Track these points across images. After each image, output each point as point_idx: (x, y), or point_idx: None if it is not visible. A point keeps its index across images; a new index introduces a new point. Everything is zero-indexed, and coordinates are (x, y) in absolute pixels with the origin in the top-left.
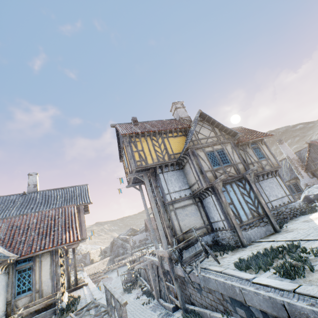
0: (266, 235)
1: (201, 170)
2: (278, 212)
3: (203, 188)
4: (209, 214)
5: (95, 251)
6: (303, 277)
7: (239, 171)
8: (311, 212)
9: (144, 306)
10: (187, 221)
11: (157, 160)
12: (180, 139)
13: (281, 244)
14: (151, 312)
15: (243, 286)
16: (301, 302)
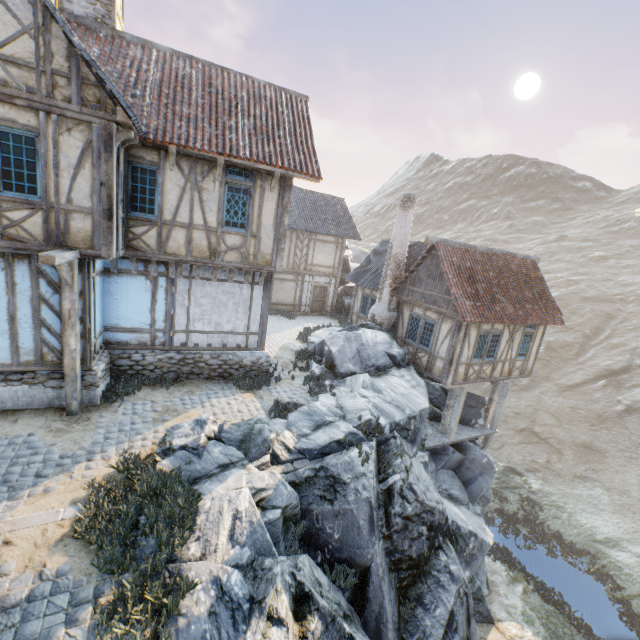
0: (48, 407)
1: None
2: (185, 358)
3: None
4: None
5: None
6: None
7: (64, 236)
8: (246, 387)
9: None
10: None
11: None
12: None
13: None
14: None
15: None
16: None
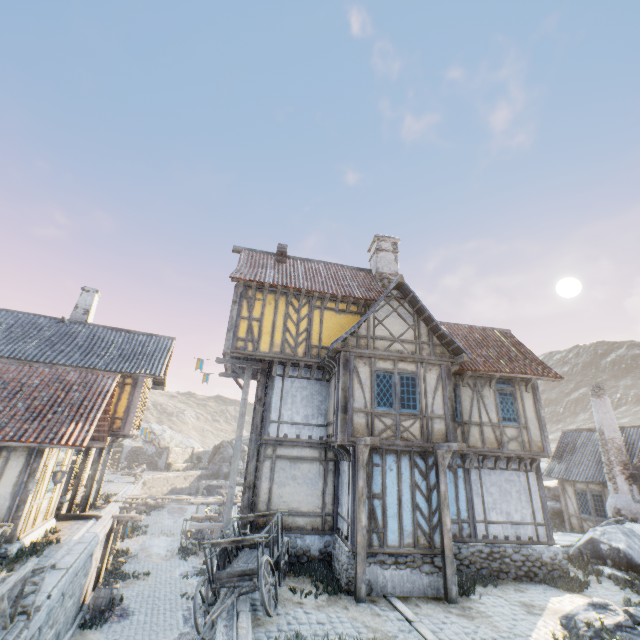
0: (423, 595)
1: (348, 404)
2: (492, 552)
3: (337, 442)
4: (340, 494)
5: (181, 450)
6: None
7: (431, 435)
8: (567, 587)
9: (183, 600)
10: (289, 490)
11: (279, 349)
12: (348, 319)
13: None
14: (180, 619)
15: None
16: None
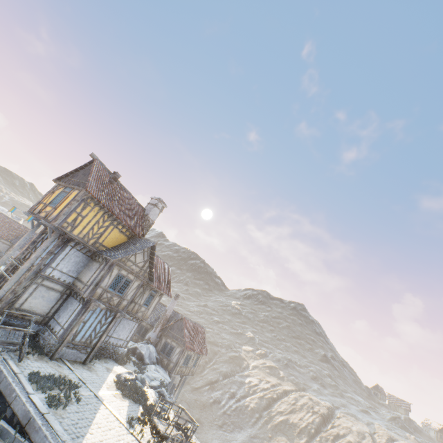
0: (75, 360)
1: (100, 283)
2: (105, 347)
3: (83, 295)
4: (61, 310)
5: None
6: (56, 409)
7: (120, 305)
8: (121, 363)
9: None
10: (37, 301)
11: (83, 236)
12: (122, 237)
13: (74, 377)
14: None
15: (21, 395)
16: (40, 421)
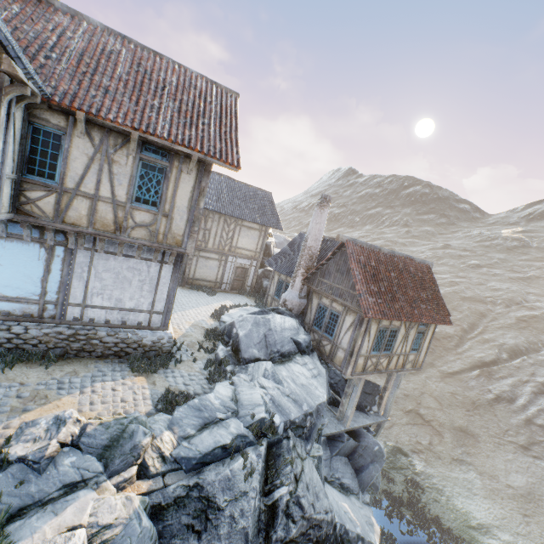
0: None
1: None
2: (76, 334)
3: None
4: None
5: None
6: None
7: None
8: (140, 370)
9: None
10: None
11: None
12: None
13: None
14: None
15: None
16: None
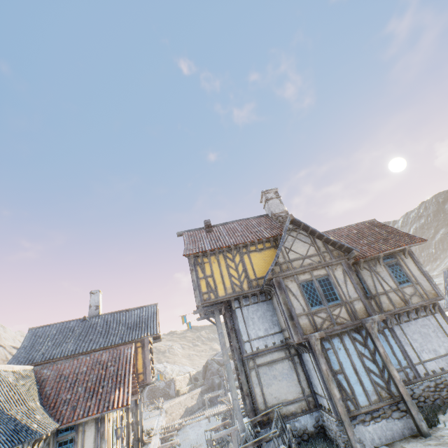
0: (403, 437)
1: (291, 313)
2: (436, 384)
3: (295, 342)
4: (311, 378)
5: (182, 377)
6: None
7: (356, 314)
8: None
9: None
10: (275, 387)
11: (231, 290)
12: (267, 253)
13: None
14: None
15: None
16: None
